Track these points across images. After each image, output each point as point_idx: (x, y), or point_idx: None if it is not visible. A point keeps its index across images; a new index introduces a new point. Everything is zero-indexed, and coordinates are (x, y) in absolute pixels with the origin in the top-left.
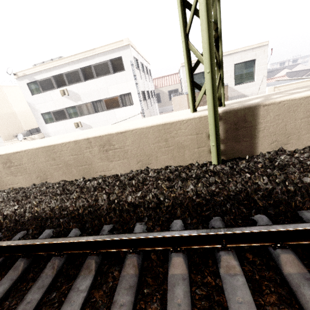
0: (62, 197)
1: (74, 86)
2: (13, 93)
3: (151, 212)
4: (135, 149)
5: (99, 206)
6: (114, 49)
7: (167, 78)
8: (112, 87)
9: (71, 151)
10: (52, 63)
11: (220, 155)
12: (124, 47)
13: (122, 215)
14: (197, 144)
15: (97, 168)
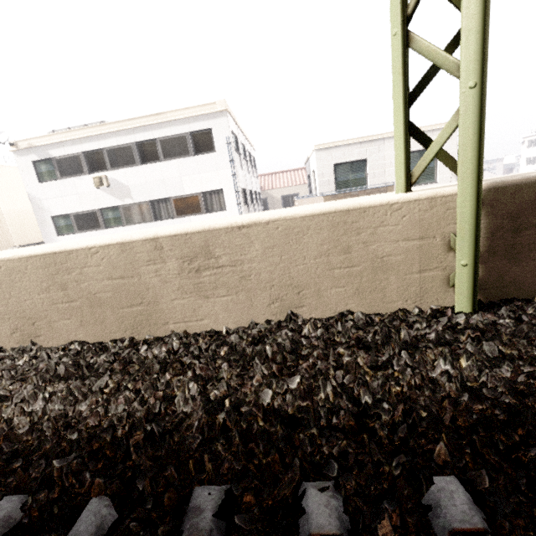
0: (71, 387)
1: (122, 172)
2: (5, 179)
3: (347, 446)
4: (270, 269)
5: (177, 417)
6: (200, 115)
7: (280, 176)
8: (190, 179)
9: (110, 268)
10: (85, 131)
11: (476, 289)
12: (218, 113)
13: (254, 453)
14: (419, 262)
15: (169, 313)
